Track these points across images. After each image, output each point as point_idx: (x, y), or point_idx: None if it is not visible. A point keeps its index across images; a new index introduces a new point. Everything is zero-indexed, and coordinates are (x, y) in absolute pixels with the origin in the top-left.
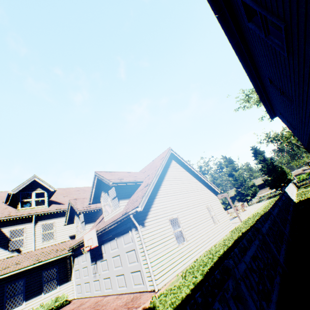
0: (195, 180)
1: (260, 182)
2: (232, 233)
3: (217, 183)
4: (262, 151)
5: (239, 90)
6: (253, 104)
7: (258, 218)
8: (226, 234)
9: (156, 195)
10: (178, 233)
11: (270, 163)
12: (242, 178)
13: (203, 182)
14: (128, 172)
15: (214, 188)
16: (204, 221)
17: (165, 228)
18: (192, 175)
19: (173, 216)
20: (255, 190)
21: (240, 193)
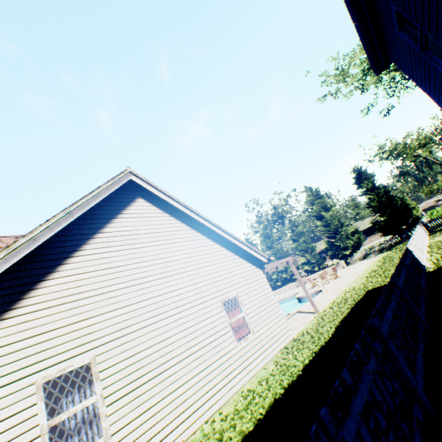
0: (204, 240)
1: (368, 225)
2: (277, 362)
3: (297, 232)
4: (371, 174)
5: (326, 60)
6: (354, 89)
7: (345, 316)
8: (271, 358)
9: (8, 310)
10: (91, 408)
11: (384, 193)
12: (337, 221)
13: (227, 243)
14: (18, 237)
15: (254, 253)
16: (204, 344)
17: (1, 426)
18: (198, 229)
19: (72, 364)
20: (359, 239)
21: (334, 245)
